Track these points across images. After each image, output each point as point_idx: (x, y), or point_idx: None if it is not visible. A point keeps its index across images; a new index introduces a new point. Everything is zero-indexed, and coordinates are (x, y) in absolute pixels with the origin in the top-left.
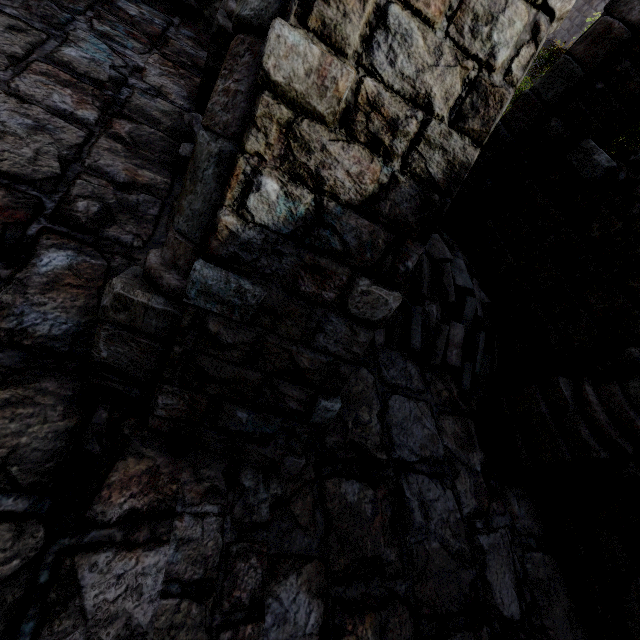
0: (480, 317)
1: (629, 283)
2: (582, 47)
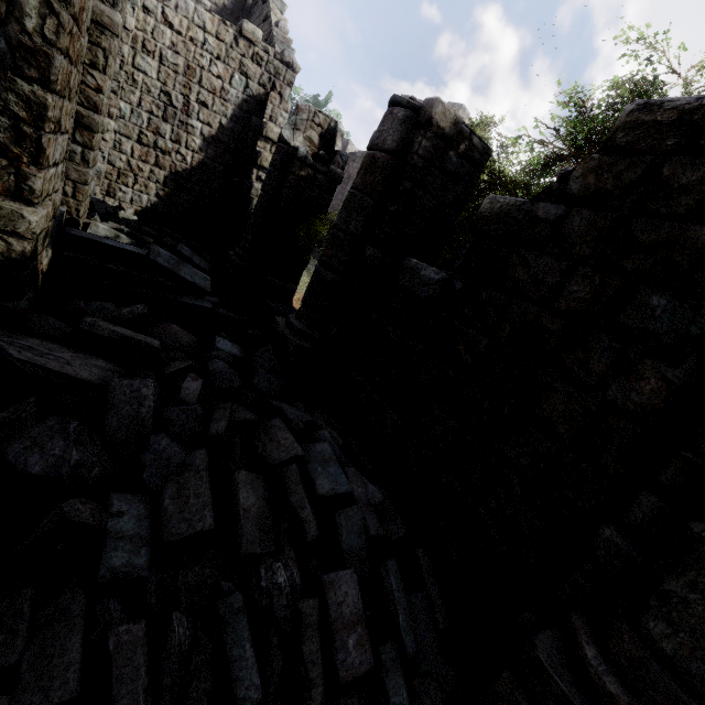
0: (377, 535)
1: (538, 413)
2: (359, 179)
